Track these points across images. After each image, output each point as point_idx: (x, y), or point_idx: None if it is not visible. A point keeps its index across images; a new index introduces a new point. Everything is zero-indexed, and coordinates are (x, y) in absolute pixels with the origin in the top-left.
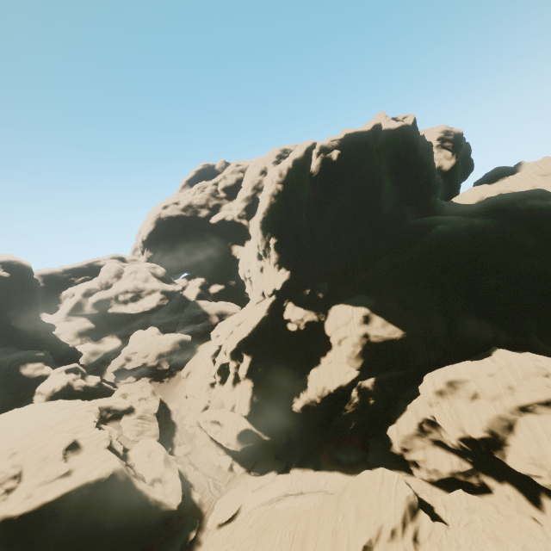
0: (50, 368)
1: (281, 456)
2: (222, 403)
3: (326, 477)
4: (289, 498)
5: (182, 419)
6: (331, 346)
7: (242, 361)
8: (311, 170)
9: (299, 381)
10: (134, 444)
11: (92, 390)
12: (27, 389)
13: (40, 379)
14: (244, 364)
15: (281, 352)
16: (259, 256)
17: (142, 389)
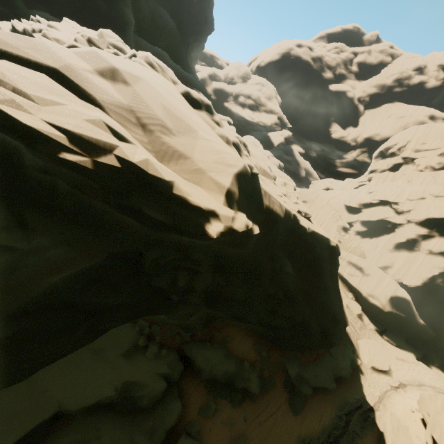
0: None
1: (417, 344)
2: (363, 253)
3: None
4: None
5: None
6: None
7: None
8: None
9: None
10: None
11: None
12: None
13: None
14: None
15: None
16: None
17: None
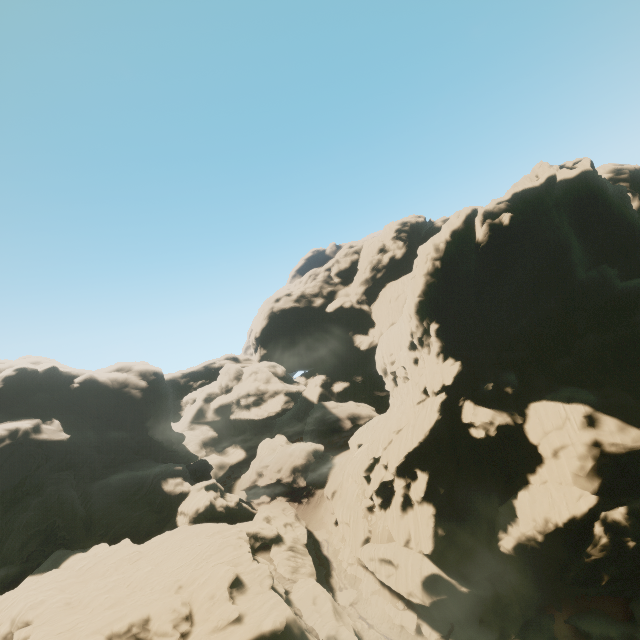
0: (189, 483)
1: (489, 619)
2: (389, 534)
3: None
4: None
5: (336, 554)
6: (540, 459)
7: (414, 478)
8: (477, 240)
9: (501, 508)
10: (293, 585)
11: (232, 511)
12: (169, 508)
13: (181, 496)
14: (419, 483)
15: (467, 467)
16: (411, 346)
17: (284, 512)
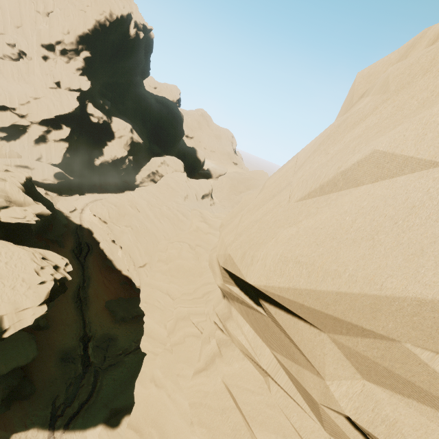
0: None
1: (76, 189)
2: (19, 155)
3: (106, 195)
4: (99, 200)
5: None
6: (114, 138)
7: (58, 129)
8: (130, 33)
9: (96, 151)
10: None
11: None
12: None
13: None
14: (66, 132)
15: (84, 132)
16: (48, 46)
17: None
